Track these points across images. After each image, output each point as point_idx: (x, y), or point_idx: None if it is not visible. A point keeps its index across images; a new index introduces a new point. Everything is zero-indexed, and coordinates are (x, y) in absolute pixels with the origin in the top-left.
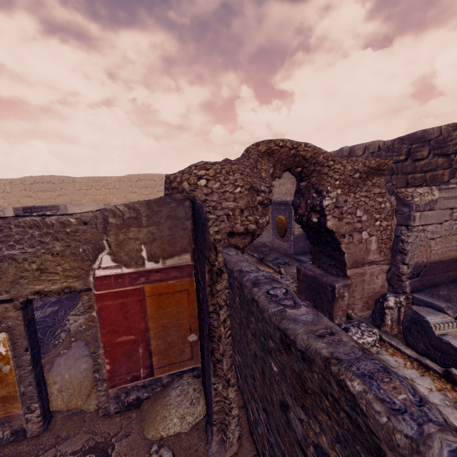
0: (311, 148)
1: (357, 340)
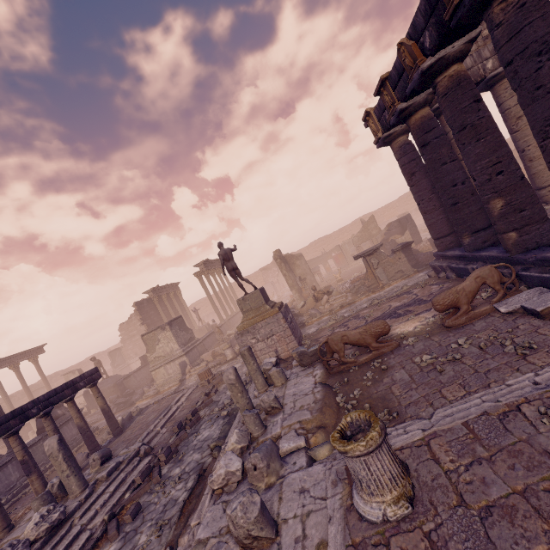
0: None
1: None
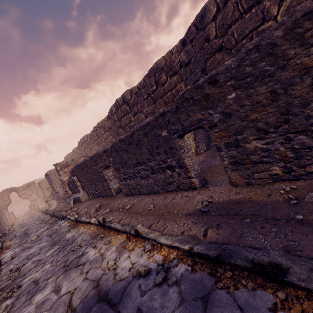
0: (13, 187)
1: (28, 211)
